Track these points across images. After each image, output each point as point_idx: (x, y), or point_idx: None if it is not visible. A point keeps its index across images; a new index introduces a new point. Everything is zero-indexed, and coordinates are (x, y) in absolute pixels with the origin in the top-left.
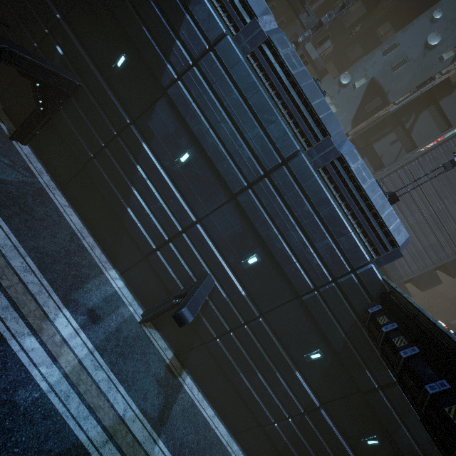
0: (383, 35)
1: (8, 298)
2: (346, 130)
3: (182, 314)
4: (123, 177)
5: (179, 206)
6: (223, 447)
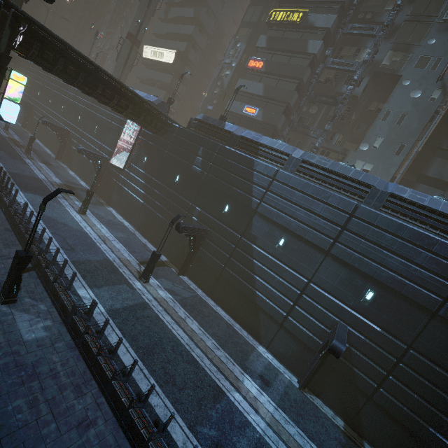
0: (375, 110)
1: (215, 366)
2: (390, 175)
3: (335, 345)
4: (246, 271)
5: (291, 275)
6: None
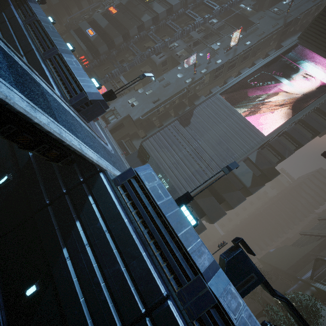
0: None
1: None
2: (143, 112)
3: None
4: None
5: None
6: None
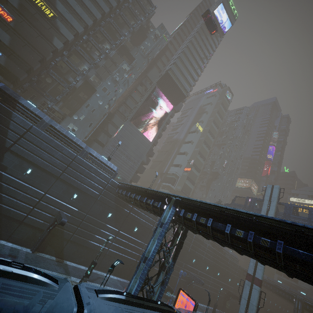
0: (82, 97)
1: None
2: (85, 135)
3: (63, 220)
4: None
5: (34, 191)
6: (95, 273)
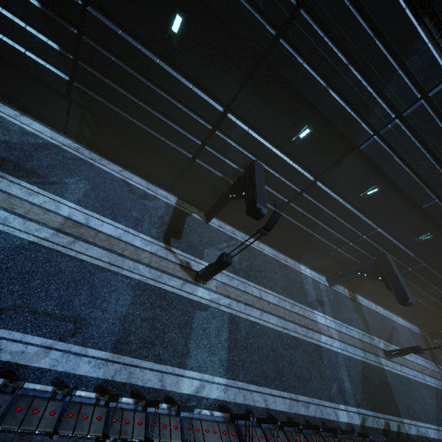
0: None
1: (303, 327)
2: None
3: (409, 303)
4: (309, 217)
5: (363, 224)
6: (386, 318)
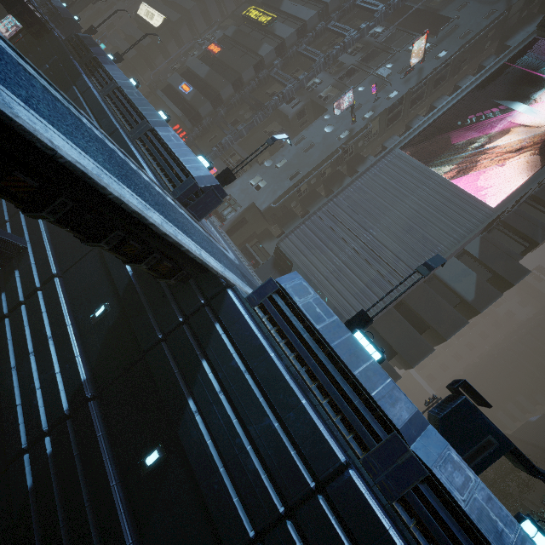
0: None
1: None
2: (275, 197)
3: None
4: None
5: None
6: None
